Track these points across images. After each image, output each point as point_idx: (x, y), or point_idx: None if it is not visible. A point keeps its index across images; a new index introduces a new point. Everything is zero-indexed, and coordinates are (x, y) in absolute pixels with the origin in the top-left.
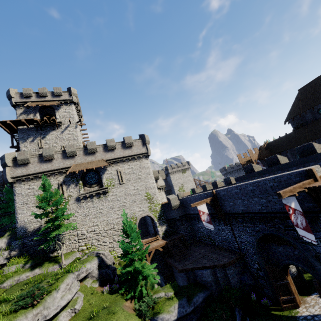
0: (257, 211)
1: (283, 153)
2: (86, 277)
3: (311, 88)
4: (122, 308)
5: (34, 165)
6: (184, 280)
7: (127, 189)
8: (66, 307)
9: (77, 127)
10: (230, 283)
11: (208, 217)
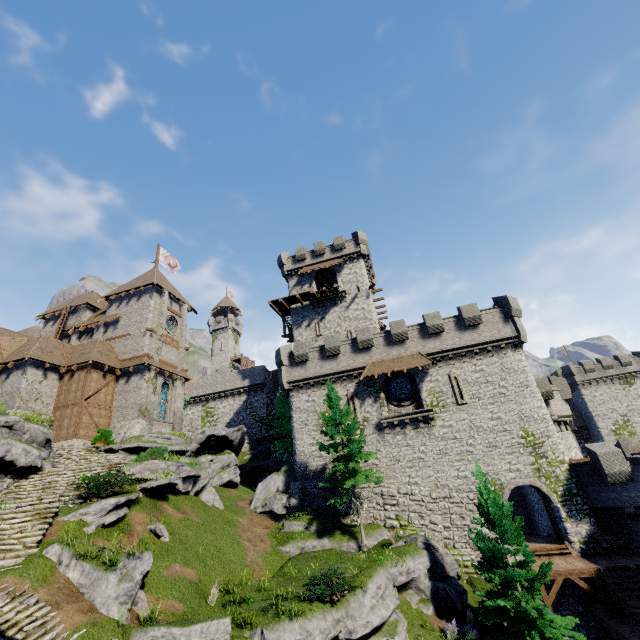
0: None
1: None
2: (407, 585)
3: None
4: None
5: (314, 364)
6: None
7: (474, 416)
8: (380, 632)
9: (369, 296)
10: None
11: None
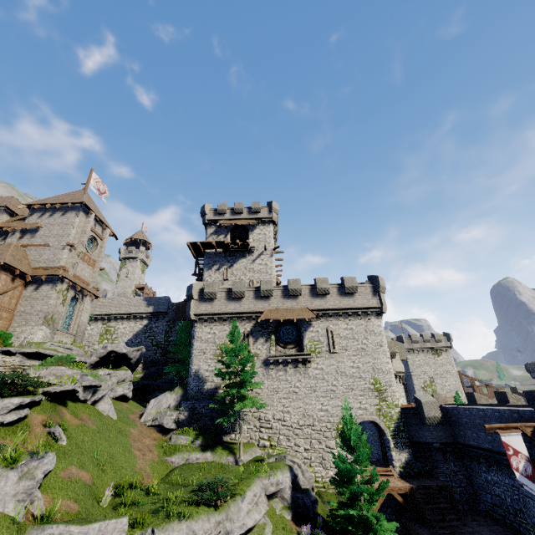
0: None
1: None
2: (274, 494)
3: None
4: None
5: (221, 303)
6: None
7: (341, 363)
8: (251, 533)
9: (273, 255)
10: None
11: (529, 467)
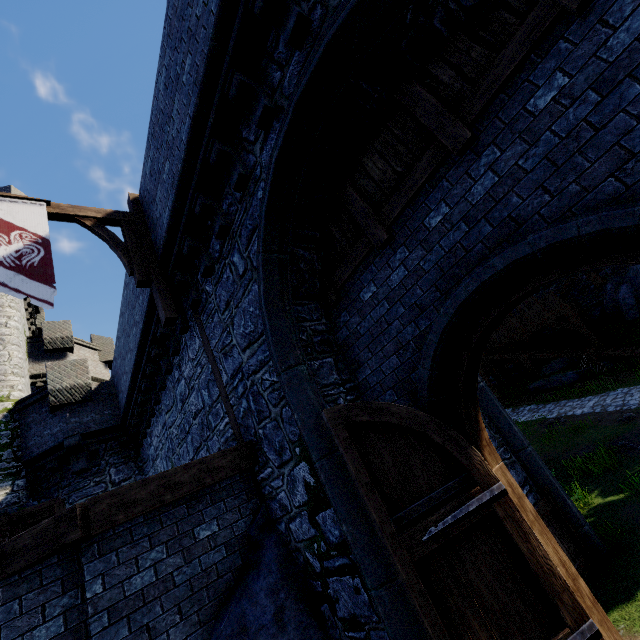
0: (214, 21)
1: None
2: None
3: None
4: None
5: None
6: None
7: None
8: None
9: None
10: None
11: (39, 253)
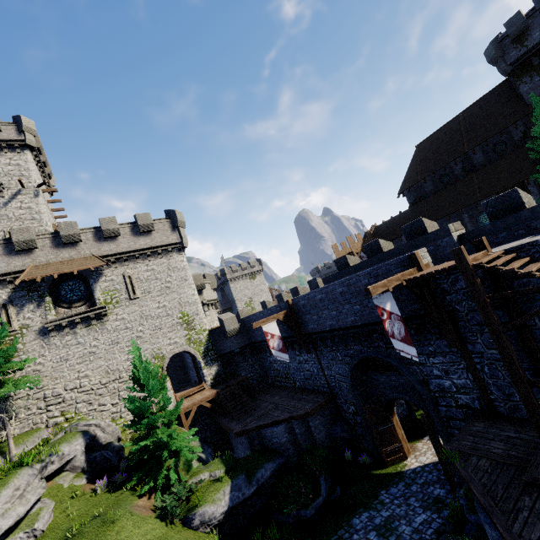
0: (350, 325)
1: (396, 241)
2: (61, 470)
3: (432, 144)
4: (130, 511)
5: None
6: (245, 448)
7: (145, 307)
8: (16, 530)
9: (39, 194)
10: (316, 440)
11: (281, 343)
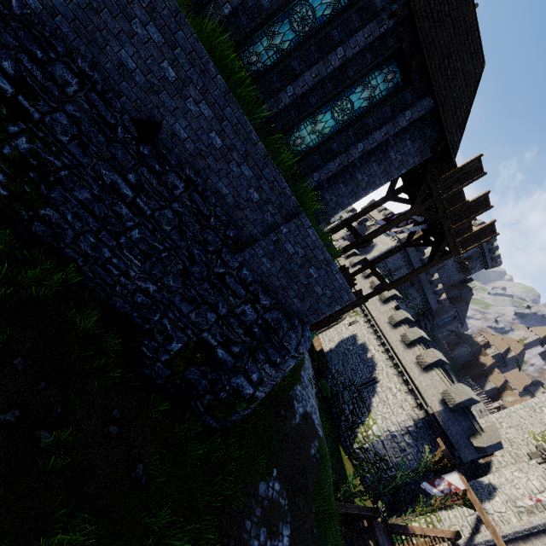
0: None
1: None
2: None
3: None
4: None
5: None
6: None
7: None
8: None
9: None
10: None
11: None
